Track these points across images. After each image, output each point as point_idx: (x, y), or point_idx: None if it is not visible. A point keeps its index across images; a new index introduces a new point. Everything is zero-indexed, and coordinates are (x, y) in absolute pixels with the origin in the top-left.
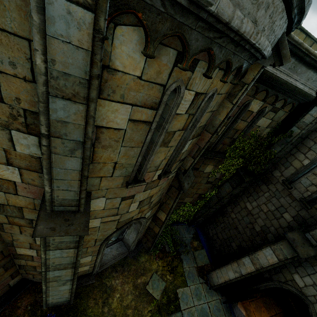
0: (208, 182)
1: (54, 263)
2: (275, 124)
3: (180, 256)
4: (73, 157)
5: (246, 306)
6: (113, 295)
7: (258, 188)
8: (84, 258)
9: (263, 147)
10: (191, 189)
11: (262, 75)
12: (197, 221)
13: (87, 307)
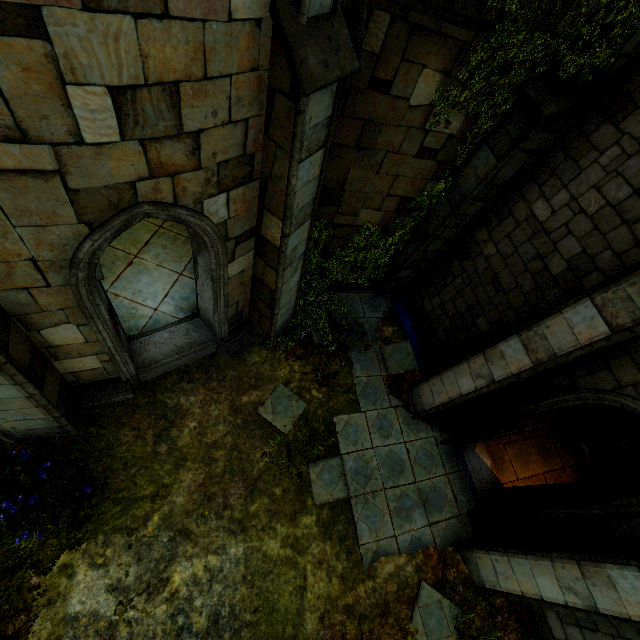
0: (426, 150)
1: None
2: None
3: (347, 355)
4: None
5: (495, 452)
6: (181, 423)
7: (583, 145)
8: (54, 331)
9: None
10: (374, 179)
11: None
12: (397, 280)
13: (116, 442)
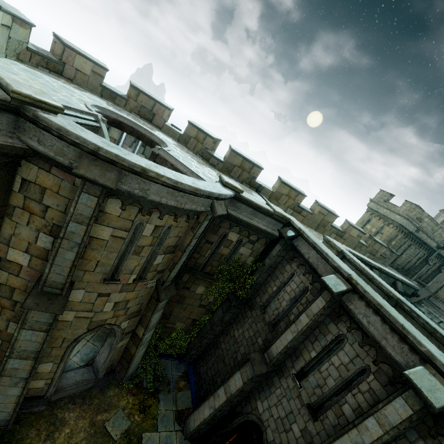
0: (202, 305)
1: (20, 348)
2: (256, 254)
3: (158, 395)
4: (71, 252)
5: None
6: (61, 429)
7: (245, 315)
8: (44, 365)
9: (248, 273)
10: (183, 312)
11: (228, 216)
12: (190, 355)
13: (26, 436)
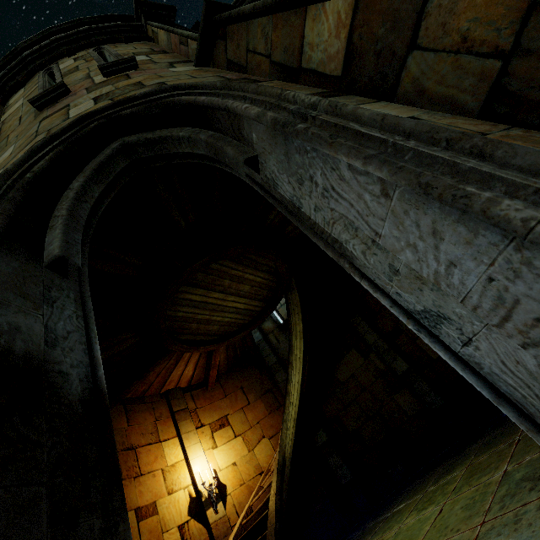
0: None
1: None
2: None
3: None
4: None
5: None
6: None
7: None
8: None
9: None
10: None
11: None
12: None
13: None
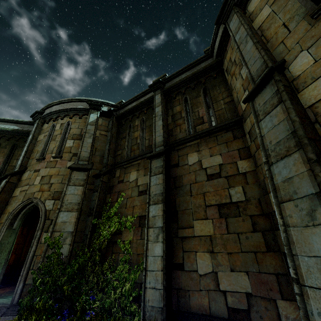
0: None
1: (271, 144)
2: None
3: None
4: (248, 43)
5: None
6: None
7: None
8: None
9: None
10: None
11: None
12: None
13: None
